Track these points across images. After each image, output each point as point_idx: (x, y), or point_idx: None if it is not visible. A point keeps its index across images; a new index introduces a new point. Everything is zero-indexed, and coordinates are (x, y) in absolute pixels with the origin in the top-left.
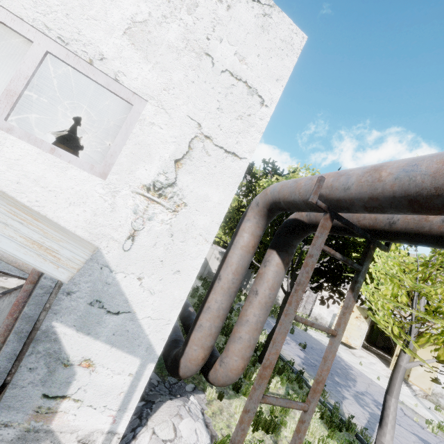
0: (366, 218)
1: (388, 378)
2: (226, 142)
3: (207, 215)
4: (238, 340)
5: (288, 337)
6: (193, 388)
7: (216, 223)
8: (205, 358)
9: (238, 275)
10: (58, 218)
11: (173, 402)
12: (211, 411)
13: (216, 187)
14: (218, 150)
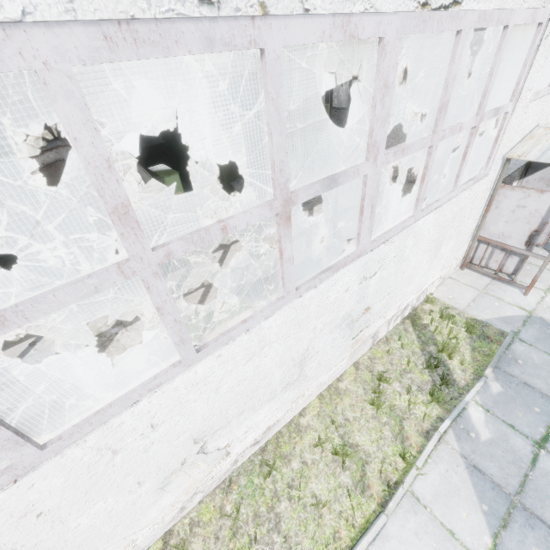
0: None
1: None
2: None
3: None
4: None
5: None
6: None
7: None
8: None
9: None
10: (549, 122)
11: None
12: None
13: None
14: None
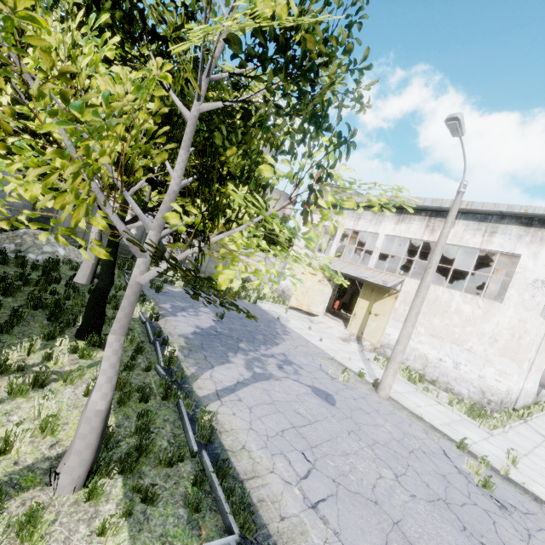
0: None
1: (339, 339)
2: None
3: None
4: None
5: (208, 309)
6: None
7: None
8: None
9: None
10: None
11: None
12: None
13: None
14: None
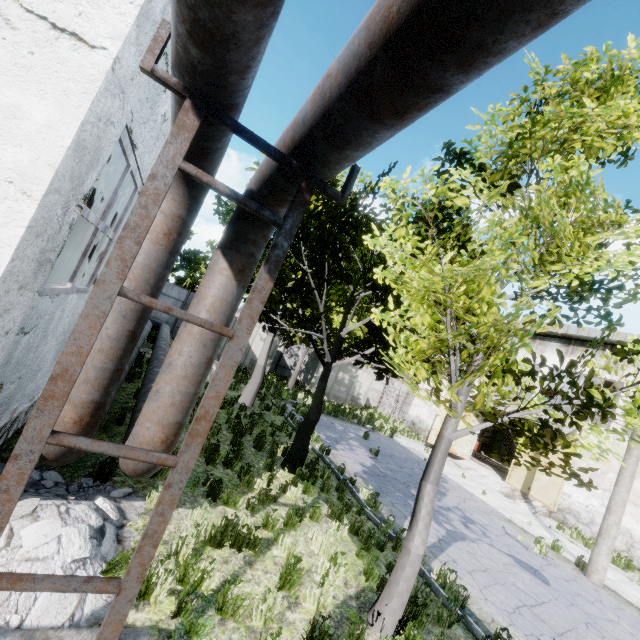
0: (289, 131)
1: (500, 493)
2: (54, 9)
3: (23, 146)
4: (154, 396)
5: (356, 443)
6: (128, 493)
7: (47, 165)
8: (80, 421)
9: (137, 280)
10: None
11: (35, 500)
12: (143, 523)
13: (38, 94)
14: (35, 22)
